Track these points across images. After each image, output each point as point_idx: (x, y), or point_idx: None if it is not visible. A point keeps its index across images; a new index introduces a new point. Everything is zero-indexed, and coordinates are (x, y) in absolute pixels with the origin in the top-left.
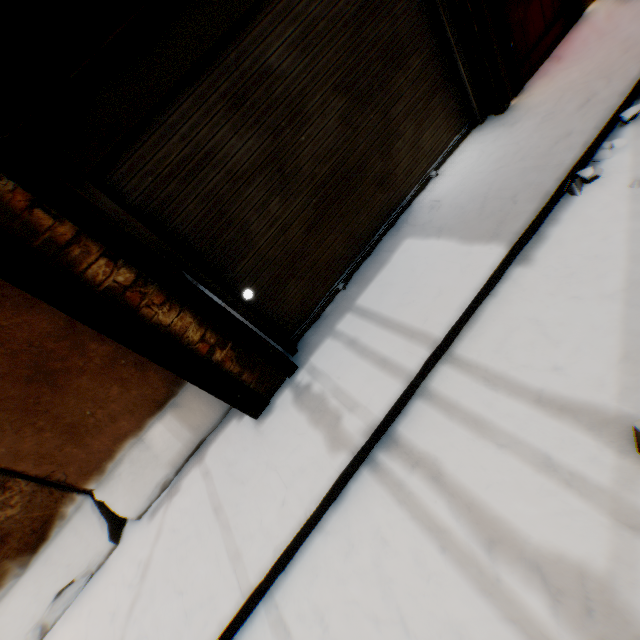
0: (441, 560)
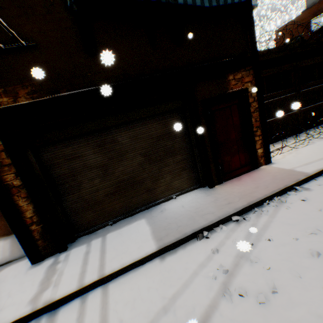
0: None
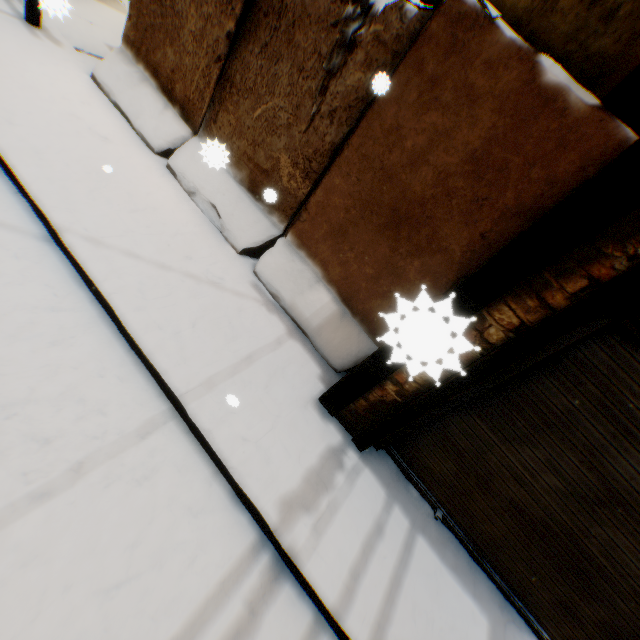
0: (166, 637)
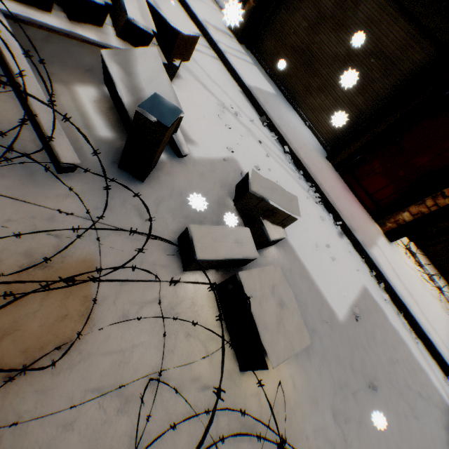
0: None
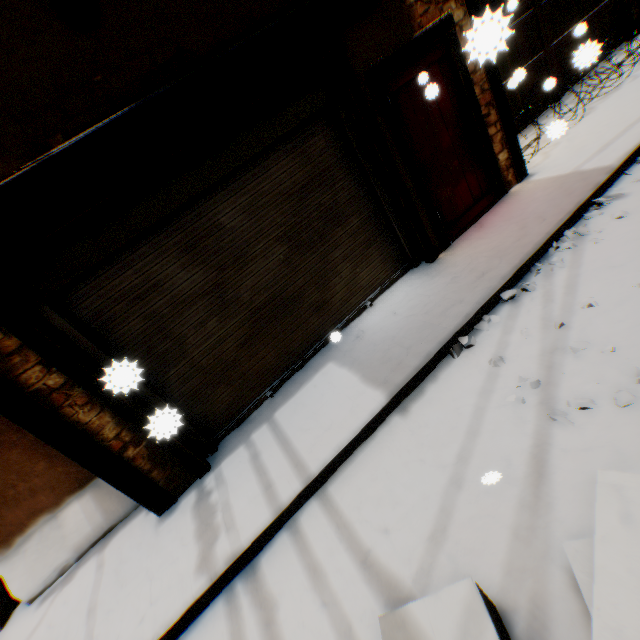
0: None
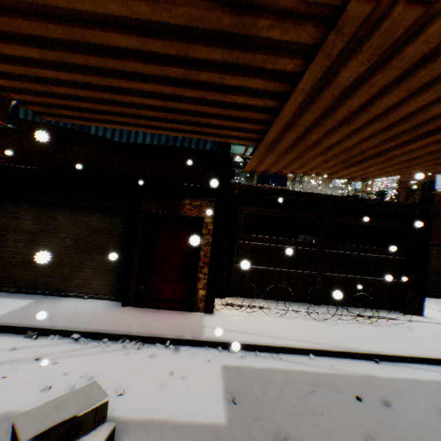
0: None
